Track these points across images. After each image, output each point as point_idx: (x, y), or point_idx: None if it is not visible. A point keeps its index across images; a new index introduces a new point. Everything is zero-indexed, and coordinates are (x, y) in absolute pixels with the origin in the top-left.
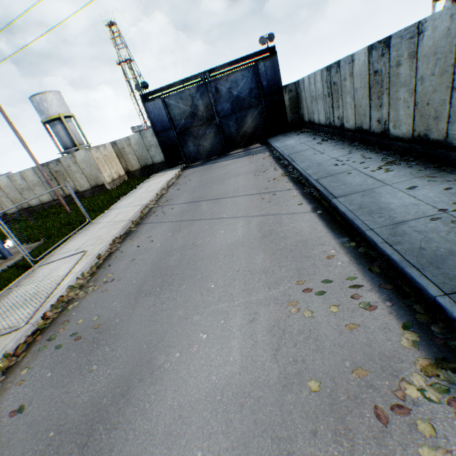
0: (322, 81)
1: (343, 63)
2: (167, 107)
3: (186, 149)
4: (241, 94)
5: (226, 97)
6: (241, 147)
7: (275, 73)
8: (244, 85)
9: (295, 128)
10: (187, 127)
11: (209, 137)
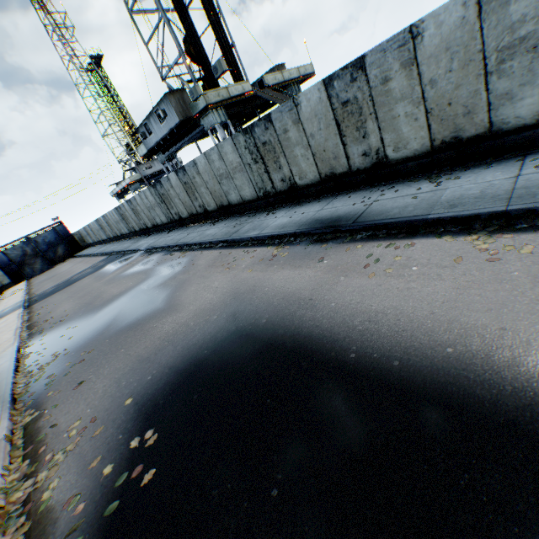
0: (85, 231)
1: (86, 227)
2: (7, 255)
3: (26, 272)
4: (52, 240)
5: (43, 243)
6: (61, 262)
7: (66, 230)
8: (52, 236)
9: (87, 248)
10: (23, 261)
11: (39, 263)
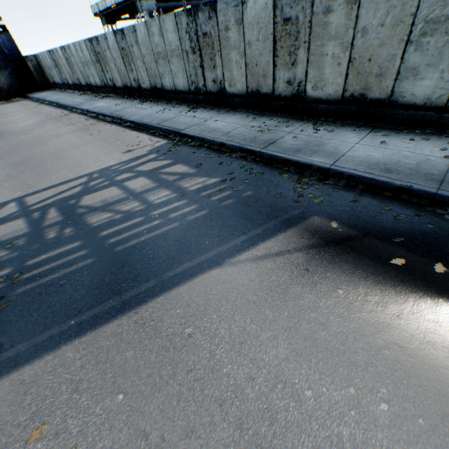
0: (50, 58)
1: (55, 51)
2: None
3: None
4: None
5: None
6: (3, 100)
7: (14, 46)
8: None
9: (47, 88)
10: None
11: None
